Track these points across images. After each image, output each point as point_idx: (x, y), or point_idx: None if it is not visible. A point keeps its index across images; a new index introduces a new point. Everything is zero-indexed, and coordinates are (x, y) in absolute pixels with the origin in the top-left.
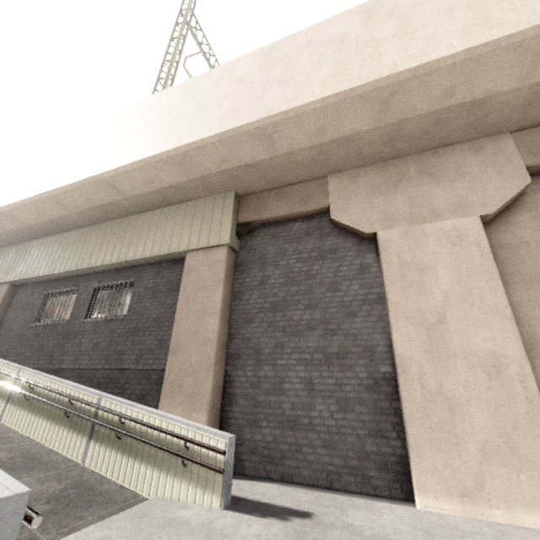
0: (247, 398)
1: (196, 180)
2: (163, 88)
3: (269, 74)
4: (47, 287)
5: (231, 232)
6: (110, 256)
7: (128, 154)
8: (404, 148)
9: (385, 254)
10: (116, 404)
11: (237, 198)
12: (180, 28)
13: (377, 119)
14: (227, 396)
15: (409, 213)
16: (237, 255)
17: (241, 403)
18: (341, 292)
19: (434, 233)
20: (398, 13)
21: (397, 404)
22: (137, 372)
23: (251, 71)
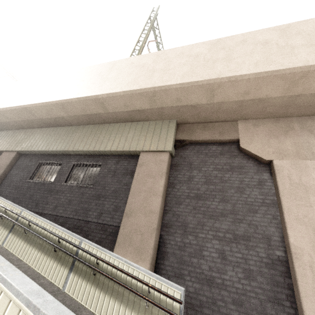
0: (175, 257)
1: (155, 109)
2: (137, 54)
3: (216, 55)
4: (41, 158)
5: (172, 144)
6: (88, 146)
7: (117, 86)
8: (292, 112)
9: (279, 175)
10: (93, 248)
11: (176, 124)
12: (150, 25)
13: (284, 91)
14: (160, 253)
15: (295, 151)
16: (172, 159)
17: (171, 260)
18: (245, 194)
19: (314, 167)
20: (304, 33)
21: (290, 281)
22: (97, 224)
23: (203, 51)
